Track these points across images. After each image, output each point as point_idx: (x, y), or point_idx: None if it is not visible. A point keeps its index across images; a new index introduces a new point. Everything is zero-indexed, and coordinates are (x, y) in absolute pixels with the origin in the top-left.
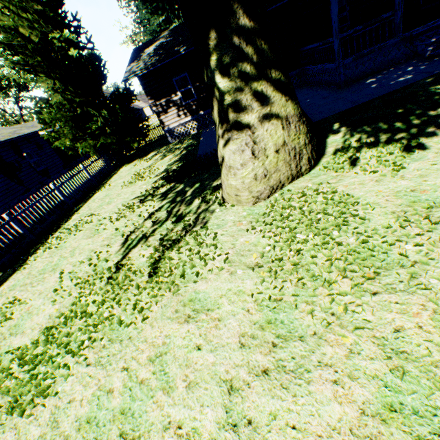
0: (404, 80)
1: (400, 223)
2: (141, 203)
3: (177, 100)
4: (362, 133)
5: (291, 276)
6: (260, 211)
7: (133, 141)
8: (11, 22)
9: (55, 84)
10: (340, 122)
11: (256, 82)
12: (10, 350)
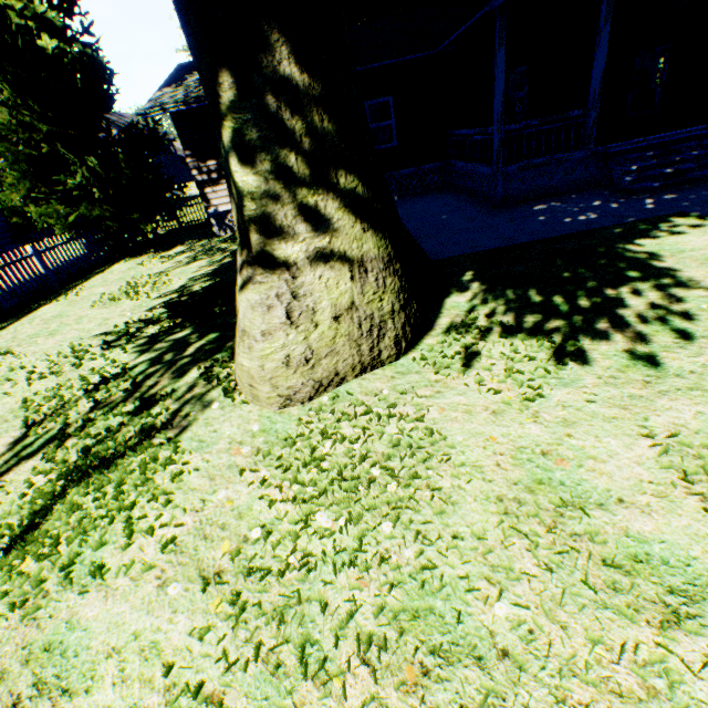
0: (585, 221)
1: (504, 533)
2: (103, 349)
3: None
4: (501, 302)
5: (267, 628)
6: (286, 428)
7: (145, 221)
8: None
9: (7, 89)
10: (477, 270)
11: (306, 186)
12: None
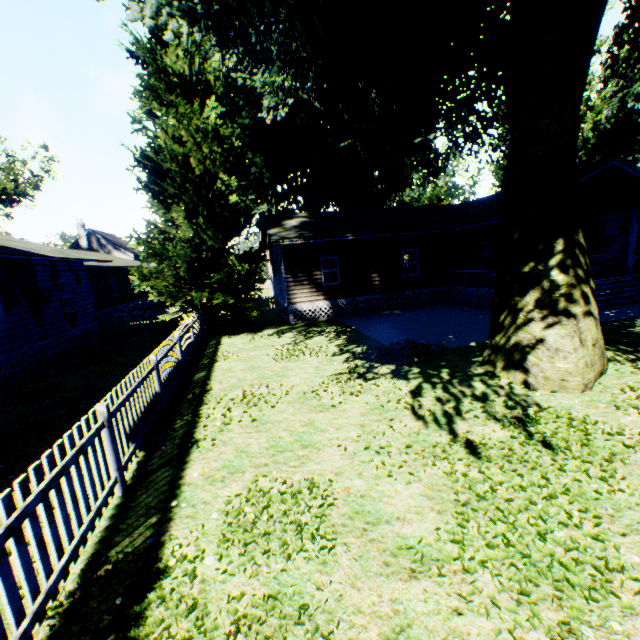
0: None
1: None
2: (365, 379)
3: (317, 279)
4: (612, 351)
5: None
6: (601, 398)
7: (251, 309)
8: (179, 148)
9: None
10: None
11: (583, 283)
12: (421, 539)
